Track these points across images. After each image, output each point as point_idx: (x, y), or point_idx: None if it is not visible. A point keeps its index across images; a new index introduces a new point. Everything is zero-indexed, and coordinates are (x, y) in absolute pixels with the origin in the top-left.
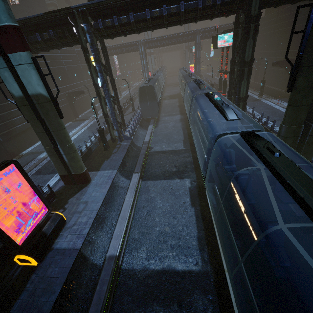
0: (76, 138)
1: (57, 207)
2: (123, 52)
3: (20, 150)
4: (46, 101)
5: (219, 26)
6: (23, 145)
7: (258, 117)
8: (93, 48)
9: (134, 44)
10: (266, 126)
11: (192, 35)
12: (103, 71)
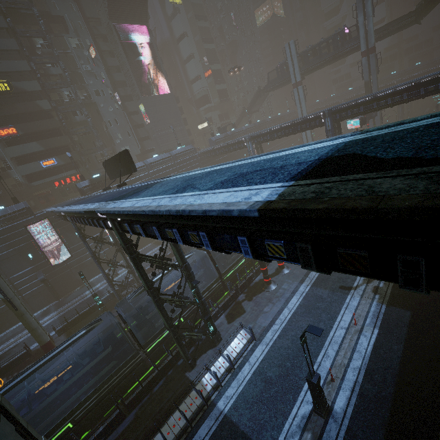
0: (121, 276)
1: (19, 368)
2: (231, 150)
3: (89, 278)
4: (4, 301)
5: (366, 98)
6: (93, 273)
7: (205, 364)
8: (77, 232)
9: (240, 141)
10: (195, 390)
11: (316, 120)
12: (110, 235)
